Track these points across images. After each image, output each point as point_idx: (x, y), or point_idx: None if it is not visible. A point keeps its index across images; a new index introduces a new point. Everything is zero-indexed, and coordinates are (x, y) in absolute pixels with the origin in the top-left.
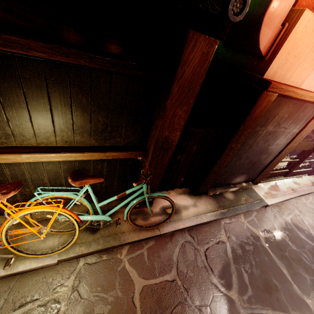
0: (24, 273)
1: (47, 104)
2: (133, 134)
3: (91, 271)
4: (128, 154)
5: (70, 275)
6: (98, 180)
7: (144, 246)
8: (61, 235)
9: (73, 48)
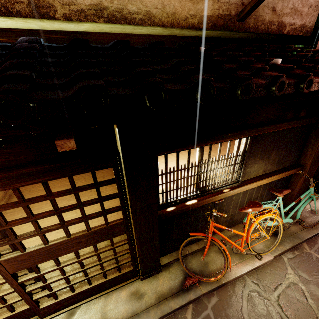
0: (257, 268)
1: (266, 151)
2: (293, 157)
3: (296, 262)
4: (294, 171)
5: (286, 267)
6: (288, 191)
7: (316, 241)
8: (258, 241)
9: (295, 120)
